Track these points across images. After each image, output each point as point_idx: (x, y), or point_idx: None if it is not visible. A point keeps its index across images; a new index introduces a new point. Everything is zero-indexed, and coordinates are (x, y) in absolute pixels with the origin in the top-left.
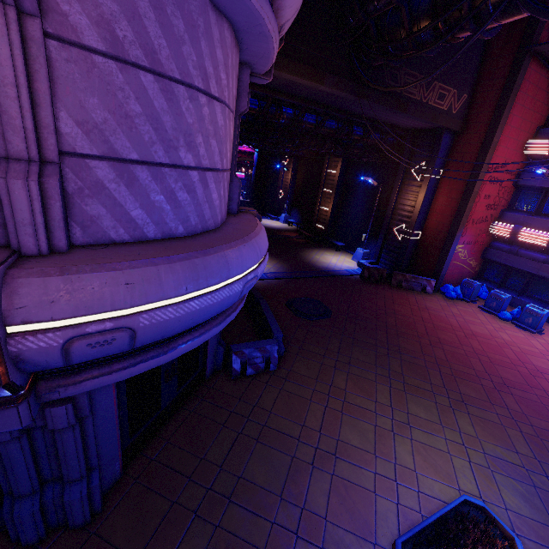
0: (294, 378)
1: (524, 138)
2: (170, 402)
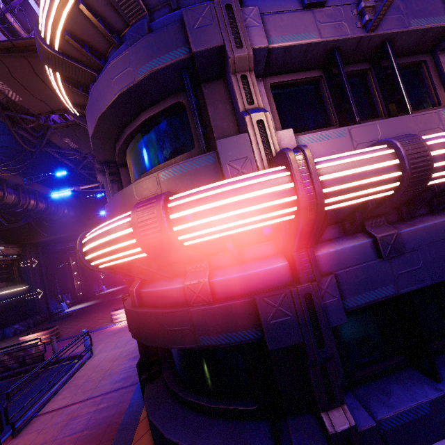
0: None
1: None
2: None
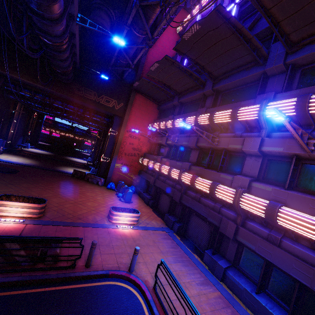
0: None
1: (147, 122)
2: None
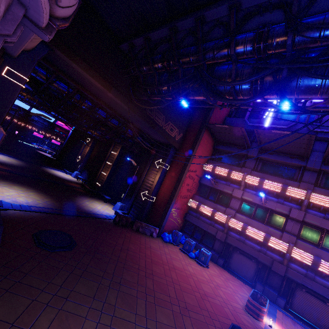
0: None
1: (203, 161)
2: None
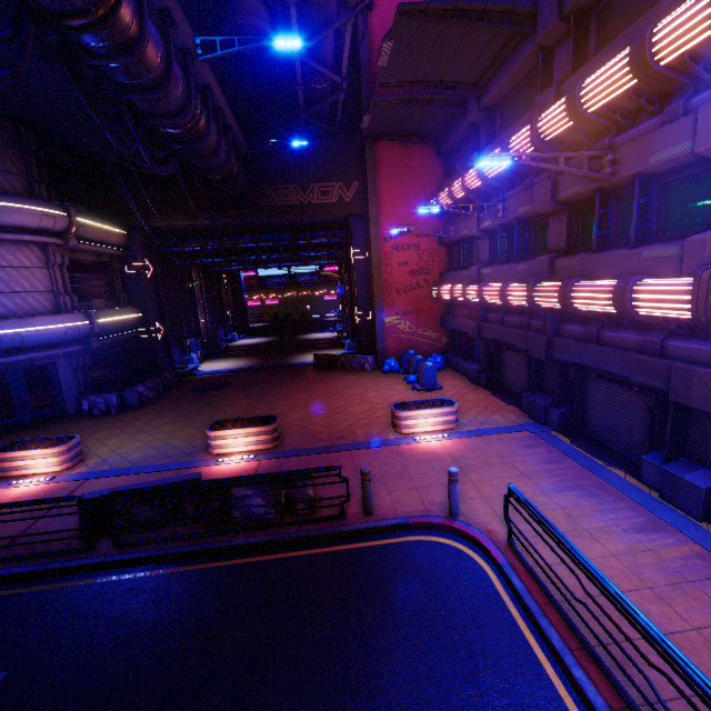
0: (120, 416)
1: (423, 201)
2: (27, 417)
